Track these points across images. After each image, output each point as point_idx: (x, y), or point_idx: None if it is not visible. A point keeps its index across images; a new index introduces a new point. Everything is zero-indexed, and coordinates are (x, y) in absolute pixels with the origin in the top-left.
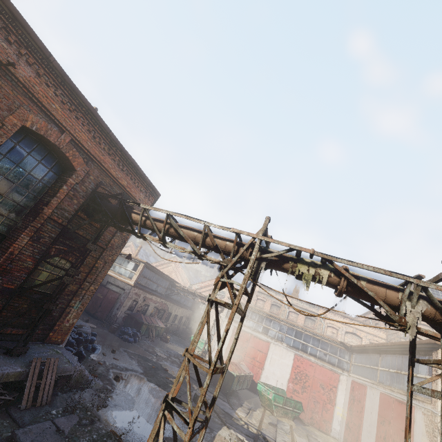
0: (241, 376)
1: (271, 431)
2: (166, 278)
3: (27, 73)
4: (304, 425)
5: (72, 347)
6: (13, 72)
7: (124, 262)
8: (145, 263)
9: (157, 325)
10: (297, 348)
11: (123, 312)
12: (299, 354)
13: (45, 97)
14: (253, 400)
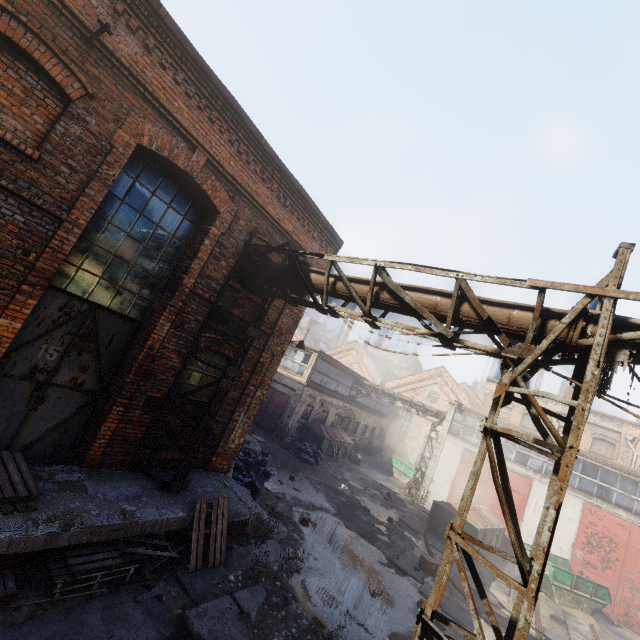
0: (487, 529)
1: (561, 635)
2: (348, 373)
3: (132, 48)
4: (612, 624)
5: (240, 472)
6: (111, 50)
7: (290, 352)
8: (319, 352)
9: (343, 440)
10: (588, 492)
11: (295, 421)
12: (593, 503)
13: (161, 88)
14: (508, 568)
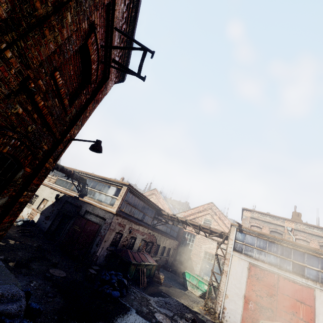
0: None
1: None
2: (151, 206)
3: None
4: None
5: None
6: None
7: (104, 188)
8: (128, 186)
9: (148, 263)
10: None
11: (104, 249)
12: None
13: None
14: None
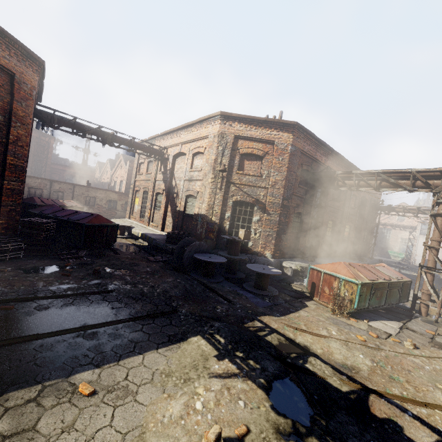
0: None
1: None
2: None
3: None
4: None
5: None
6: None
7: None
8: None
9: None
10: None
11: None
12: None
13: None
14: None
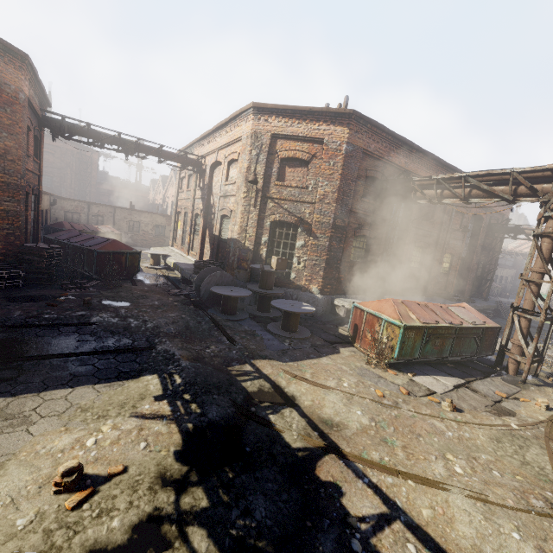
0: None
1: None
2: None
3: None
4: None
5: None
6: None
7: None
8: None
9: (495, 286)
10: None
11: None
12: None
13: None
14: None
